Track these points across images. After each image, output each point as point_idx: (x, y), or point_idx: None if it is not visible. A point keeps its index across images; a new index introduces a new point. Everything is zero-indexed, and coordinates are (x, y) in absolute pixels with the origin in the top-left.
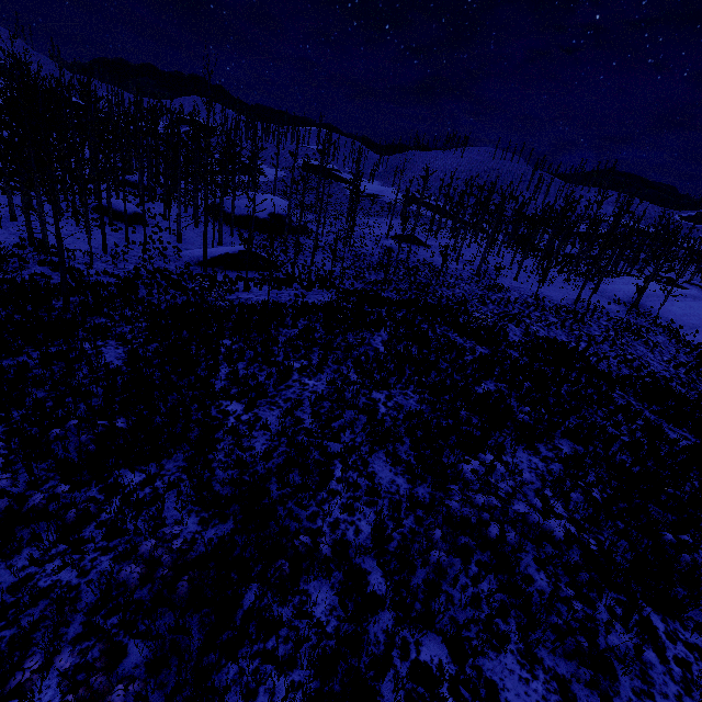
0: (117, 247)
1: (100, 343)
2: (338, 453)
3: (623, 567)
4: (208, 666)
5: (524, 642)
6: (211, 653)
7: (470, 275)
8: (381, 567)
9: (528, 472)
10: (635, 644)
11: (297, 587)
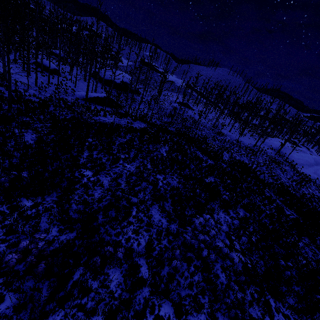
0: (43, 84)
1: (24, 130)
2: (135, 203)
3: (260, 274)
4: (48, 310)
5: (211, 308)
6: (51, 303)
7: (210, 126)
8: (147, 264)
9: (223, 223)
10: (261, 313)
11: (103, 271)
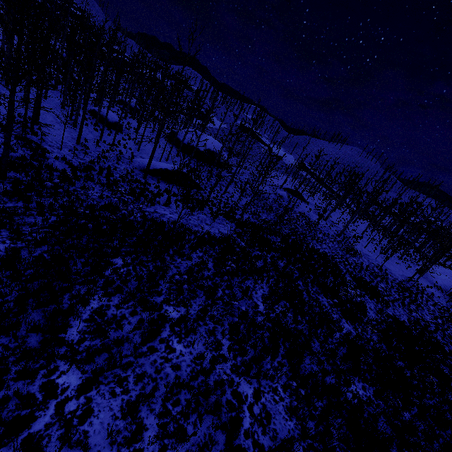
0: (86, 142)
1: None
2: None
3: None
4: None
5: None
6: None
7: (333, 234)
8: None
9: None
10: None
11: None
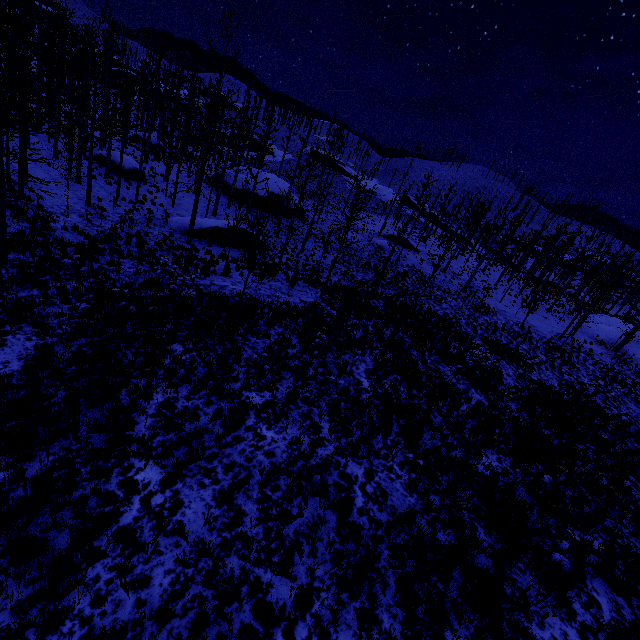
0: (100, 201)
1: (10, 328)
2: (283, 617)
3: None
4: None
5: None
6: None
7: (456, 289)
8: None
9: None
10: None
11: None
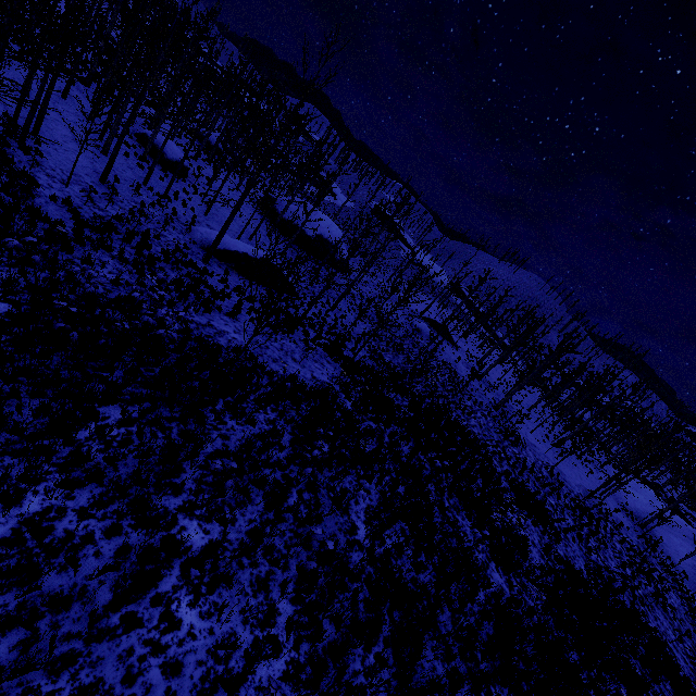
0: (117, 182)
1: None
2: None
3: None
4: None
5: None
6: None
7: (488, 404)
8: None
9: None
10: None
11: None
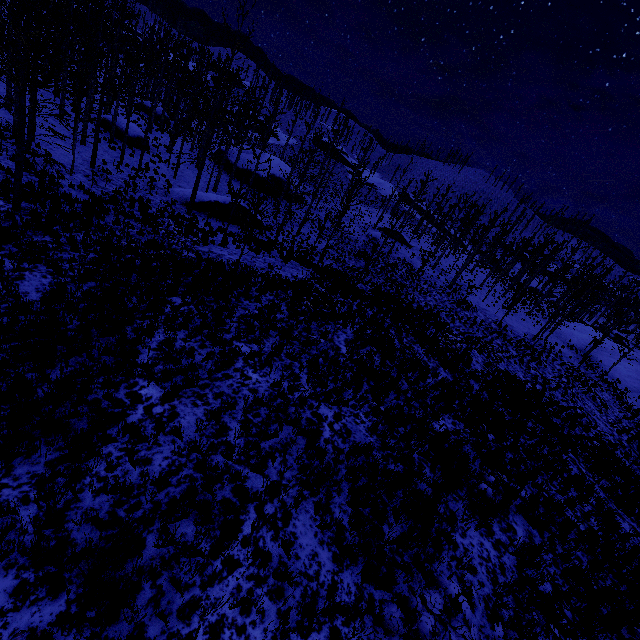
0: (105, 164)
1: (27, 266)
2: (256, 496)
3: None
4: None
5: None
6: None
7: (442, 285)
8: None
9: (478, 564)
10: None
11: None
